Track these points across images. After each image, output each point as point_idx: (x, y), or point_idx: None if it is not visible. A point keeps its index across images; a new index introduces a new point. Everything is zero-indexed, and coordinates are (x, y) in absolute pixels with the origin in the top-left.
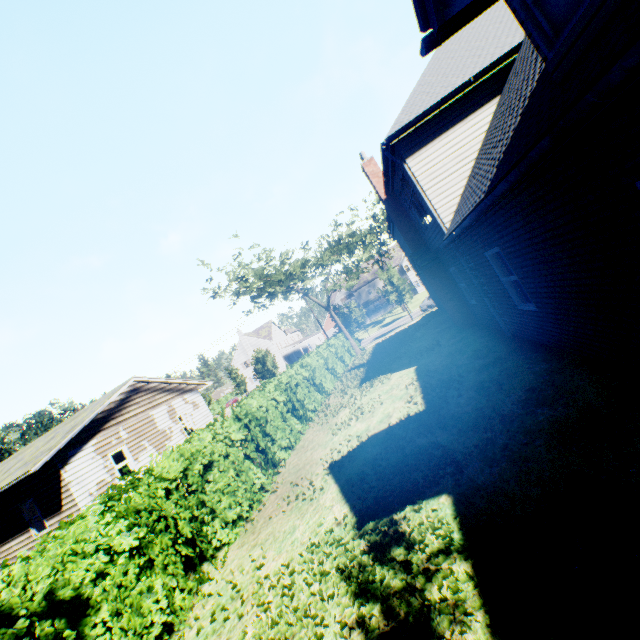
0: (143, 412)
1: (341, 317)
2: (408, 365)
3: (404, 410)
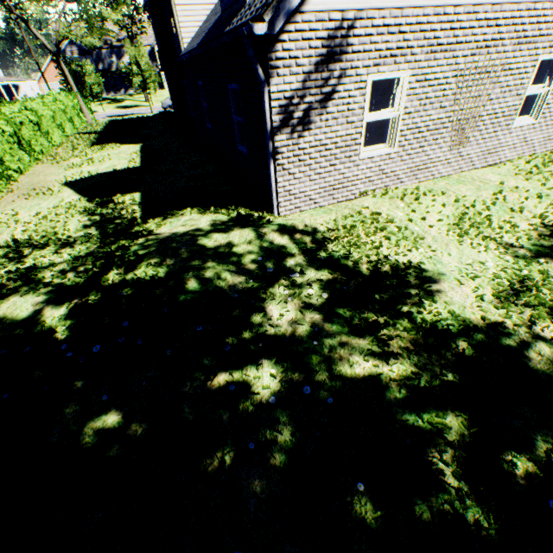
0: None
1: (73, 75)
2: (137, 143)
3: (127, 165)
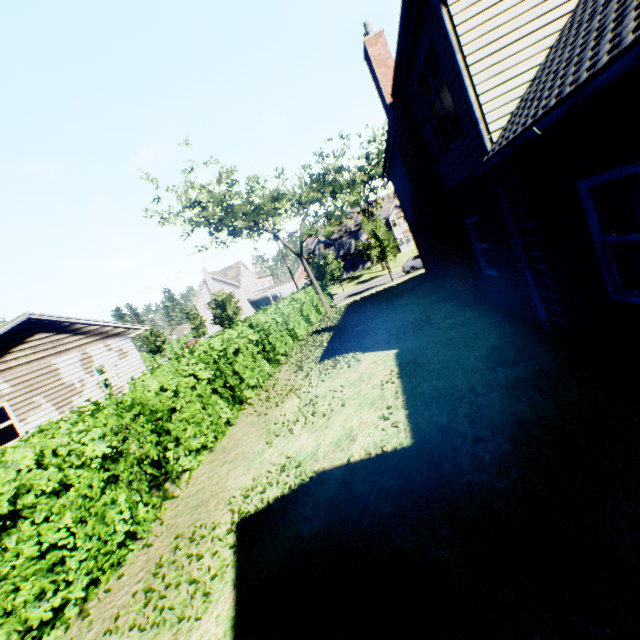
0: (41, 359)
1: (315, 268)
2: (386, 345)
3: (376, 433)
